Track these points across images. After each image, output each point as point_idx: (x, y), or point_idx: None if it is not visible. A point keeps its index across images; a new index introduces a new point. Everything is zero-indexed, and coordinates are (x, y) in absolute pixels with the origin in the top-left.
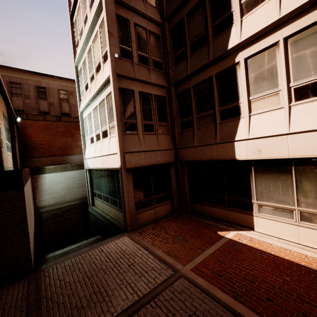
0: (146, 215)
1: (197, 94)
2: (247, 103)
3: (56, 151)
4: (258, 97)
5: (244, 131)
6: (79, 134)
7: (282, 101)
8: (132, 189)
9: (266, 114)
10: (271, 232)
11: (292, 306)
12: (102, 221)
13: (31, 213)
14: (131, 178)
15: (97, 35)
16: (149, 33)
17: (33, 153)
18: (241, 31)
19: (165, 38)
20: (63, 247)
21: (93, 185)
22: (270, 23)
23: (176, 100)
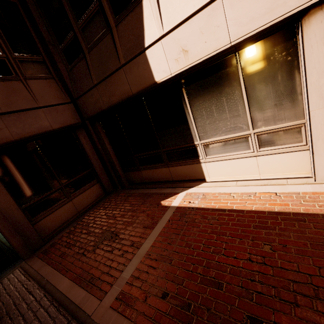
0: (57, 217)
1: None
2: None
3: None
4: None
5: (154, 22)
6: None
7: None
8: (3, 188)
9: None
10: (226, 176)
11: (297, 320)
12: (3, 246)
13: None
14: None
15: None
16: None
17: None
18: None
19: None
20: None
21: None
22: None
23: (38, 8)
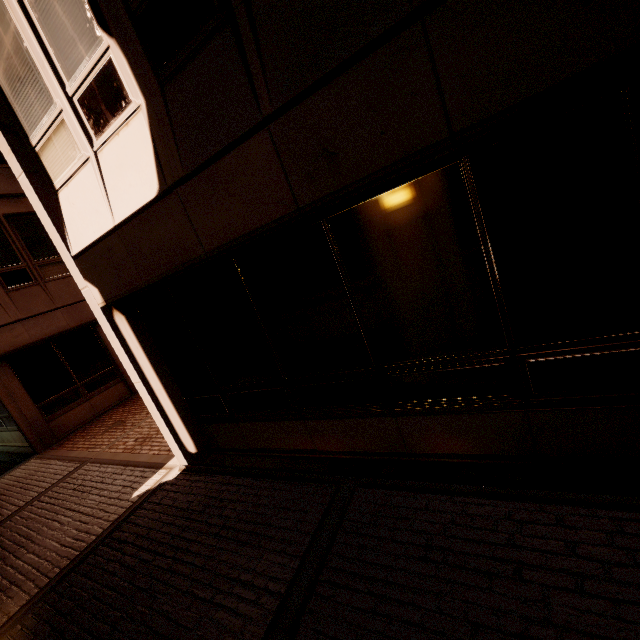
0: (73, 417)
1: None
2: None
3: None
4: None
5: None
6: None
7: None
8: (21, 387)
9: None
10: None
11: None
12: (7, 460)
13: None
14: (8, 372)
15: None
16: None
17: None
18: None
19: None
20: None
21: None
22: None
23: None
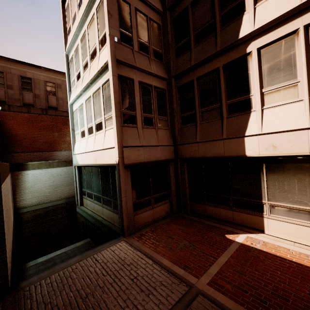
0: (144, 217)
1: (201, 87)
2: (259, 96)
3: (40, 146)
4: (272, 89)
5: (256, 125)
6: (67, 129)
7: (300, 93)
8: (130, 188)
9: (282, 107)
10: (285, 235)
11: None
12: (93, 222)
13: (10, 215)
14: (129, 175)
15: (93, 18)
16: (150, 21)
17: (14, 147)
18: (255, 19)
19: (166, 28)
20: (45, 252)
21: (82, 183)
22: (290, 9)
23: (176, 94)
